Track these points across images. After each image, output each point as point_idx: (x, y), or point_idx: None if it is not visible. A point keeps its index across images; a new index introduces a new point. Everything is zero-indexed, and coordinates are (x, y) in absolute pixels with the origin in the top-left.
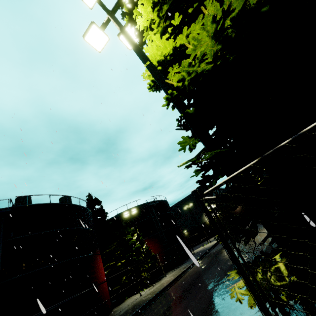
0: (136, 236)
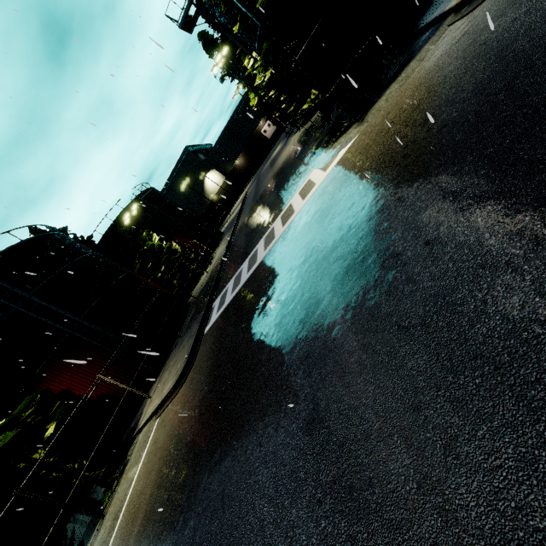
0: (156, 240)
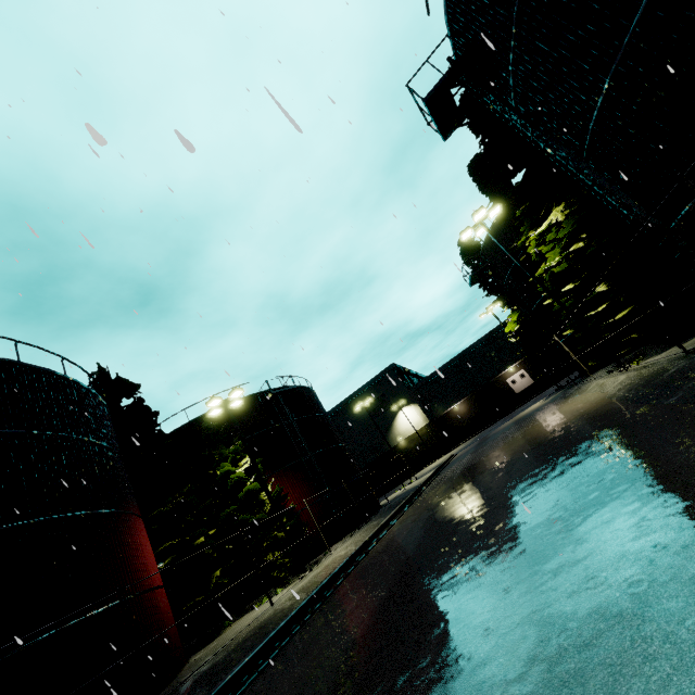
0: (244, 466)
